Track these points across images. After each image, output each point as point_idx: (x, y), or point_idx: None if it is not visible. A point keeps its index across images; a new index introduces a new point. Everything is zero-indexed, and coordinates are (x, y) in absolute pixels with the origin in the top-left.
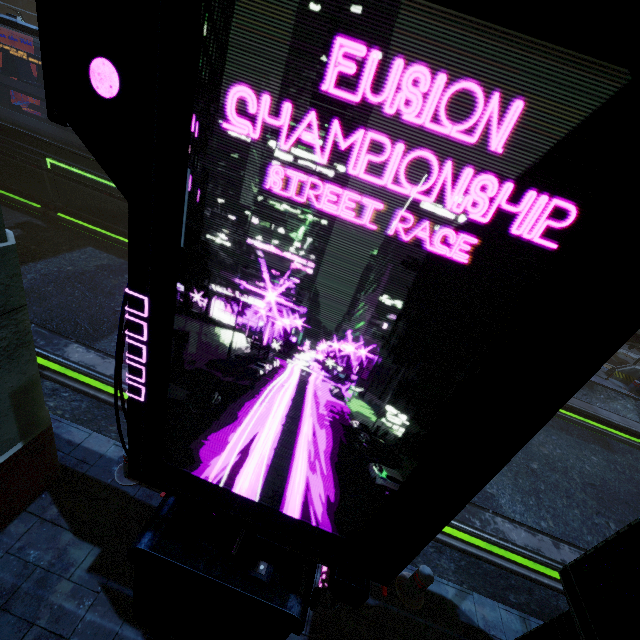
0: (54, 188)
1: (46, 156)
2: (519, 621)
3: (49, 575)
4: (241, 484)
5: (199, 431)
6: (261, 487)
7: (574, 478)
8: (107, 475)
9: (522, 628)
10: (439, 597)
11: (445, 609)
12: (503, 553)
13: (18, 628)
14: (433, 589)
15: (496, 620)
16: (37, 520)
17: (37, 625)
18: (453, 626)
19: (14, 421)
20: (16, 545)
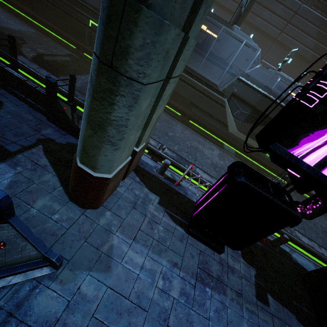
0: (89, 38)
1: (90, 18)
2: (313, 266)
3: (145, 201)
4: (310, 157)
5: (312, 129)
6: (320, 159)
7: (318, 227)
8: (152, 171)
9: (315, 269)
10: (283, 250)
11: (286, 254)
12: (294, 246)
13: (141, 215)
14: (281, 246)
15: (305, 263)
16: (133, 180)
17: (147, 216)
18: (290, 261)
19: (150, 131)
20: (129, 187)
